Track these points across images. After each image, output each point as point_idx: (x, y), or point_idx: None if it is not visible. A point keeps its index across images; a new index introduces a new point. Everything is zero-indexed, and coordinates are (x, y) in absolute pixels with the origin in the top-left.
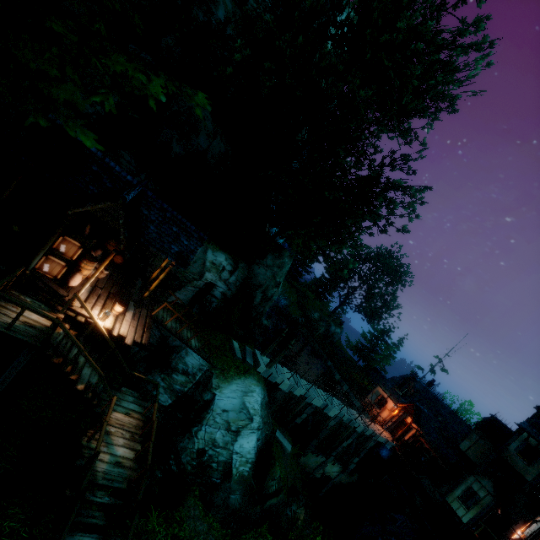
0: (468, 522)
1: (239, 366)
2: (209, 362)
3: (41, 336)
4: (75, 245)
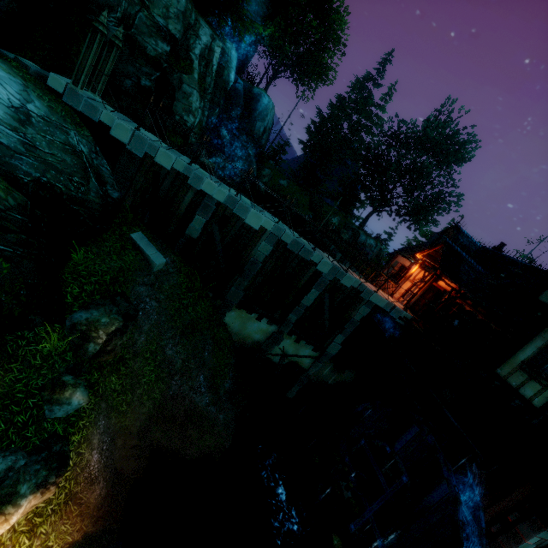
0: None
1: None
2: None
3: None
4: None
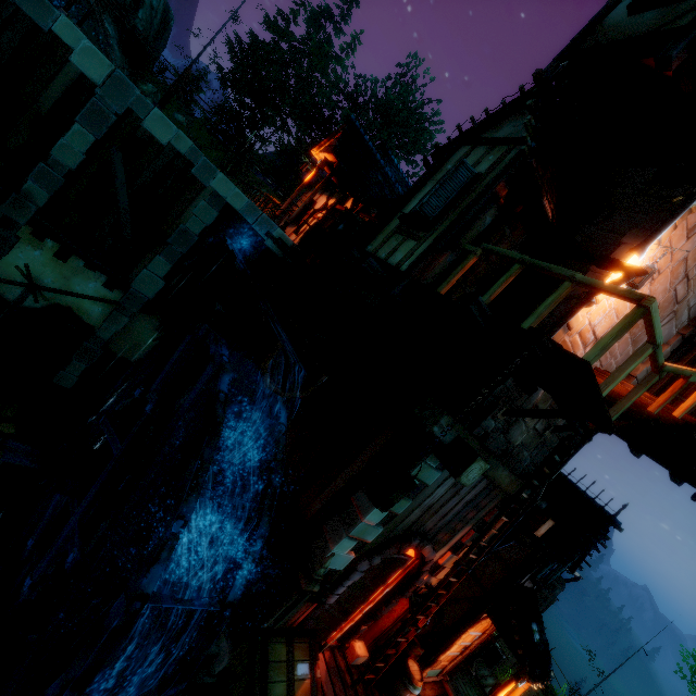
0: (419, 259)
1: None
2: None
3: None
4: None
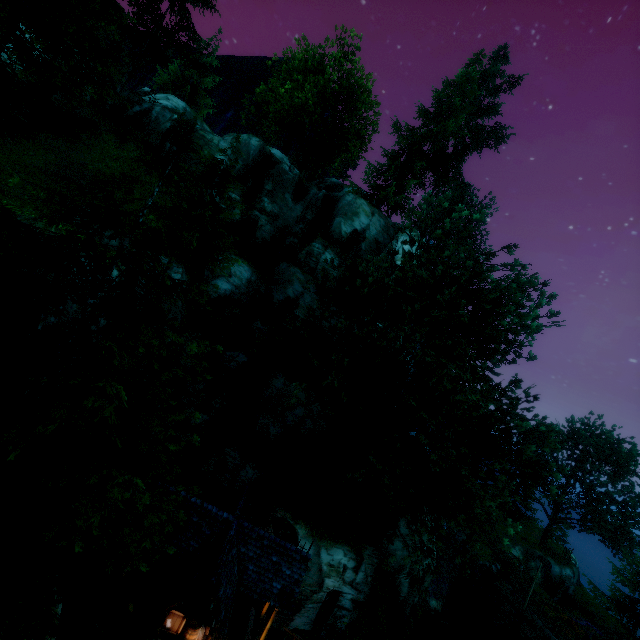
0: None
1: None
2: None
3: None
4: (179, 615)
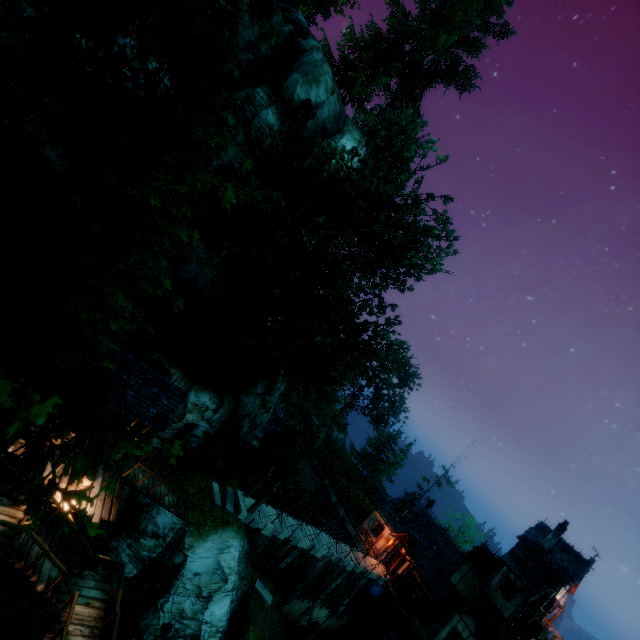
0: None
1: (217, 517)
2: (183, 518)
3: (6, 544)
4: None
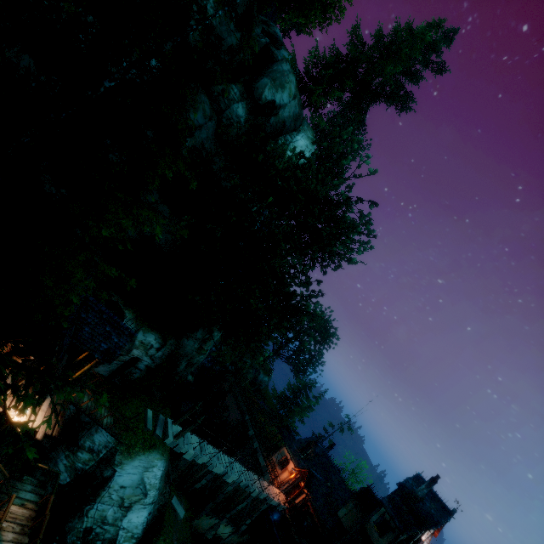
0: None
1: (146, 439)
2: (117, 438)
3: None
4: (9, 345)
